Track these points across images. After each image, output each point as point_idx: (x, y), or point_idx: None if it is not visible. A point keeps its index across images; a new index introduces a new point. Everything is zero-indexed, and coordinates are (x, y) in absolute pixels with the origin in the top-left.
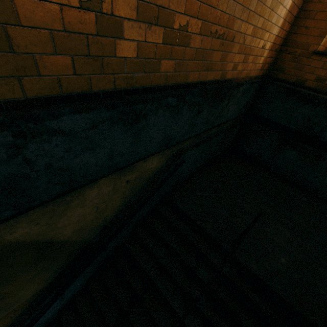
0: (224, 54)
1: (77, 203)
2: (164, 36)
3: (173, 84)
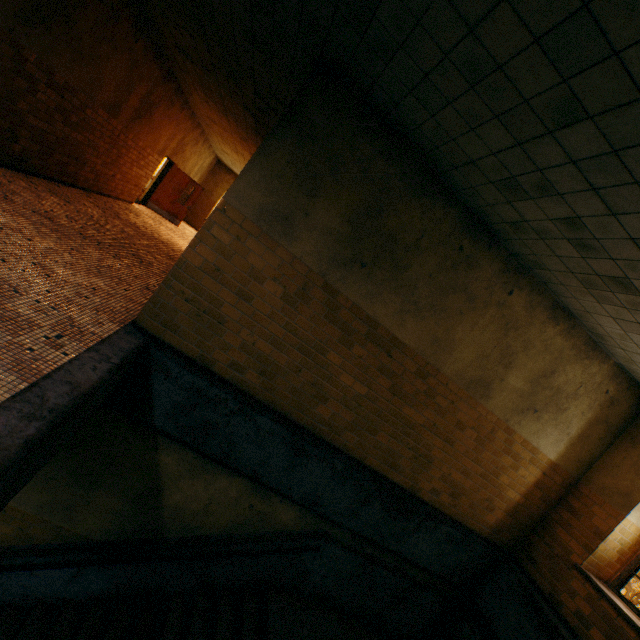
0: (417, 467)
1: (209, 478)
2: (354, 418)
3: (349, 453)
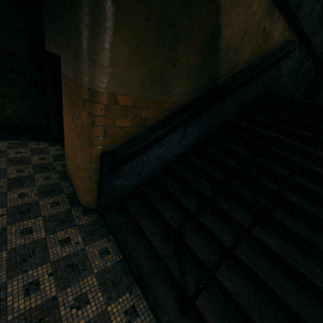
0: None
1: (247, 3)
2: None
3: None
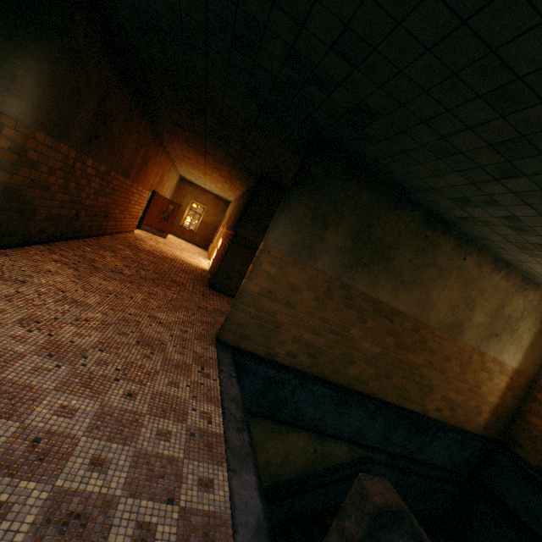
0: (423, 395)
1: (283, 437)
2: (375, 371)
3: (375, 396)
